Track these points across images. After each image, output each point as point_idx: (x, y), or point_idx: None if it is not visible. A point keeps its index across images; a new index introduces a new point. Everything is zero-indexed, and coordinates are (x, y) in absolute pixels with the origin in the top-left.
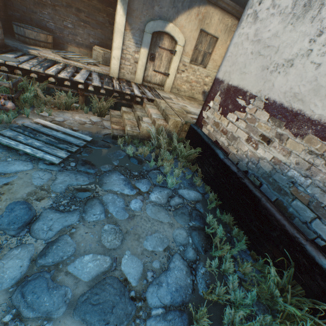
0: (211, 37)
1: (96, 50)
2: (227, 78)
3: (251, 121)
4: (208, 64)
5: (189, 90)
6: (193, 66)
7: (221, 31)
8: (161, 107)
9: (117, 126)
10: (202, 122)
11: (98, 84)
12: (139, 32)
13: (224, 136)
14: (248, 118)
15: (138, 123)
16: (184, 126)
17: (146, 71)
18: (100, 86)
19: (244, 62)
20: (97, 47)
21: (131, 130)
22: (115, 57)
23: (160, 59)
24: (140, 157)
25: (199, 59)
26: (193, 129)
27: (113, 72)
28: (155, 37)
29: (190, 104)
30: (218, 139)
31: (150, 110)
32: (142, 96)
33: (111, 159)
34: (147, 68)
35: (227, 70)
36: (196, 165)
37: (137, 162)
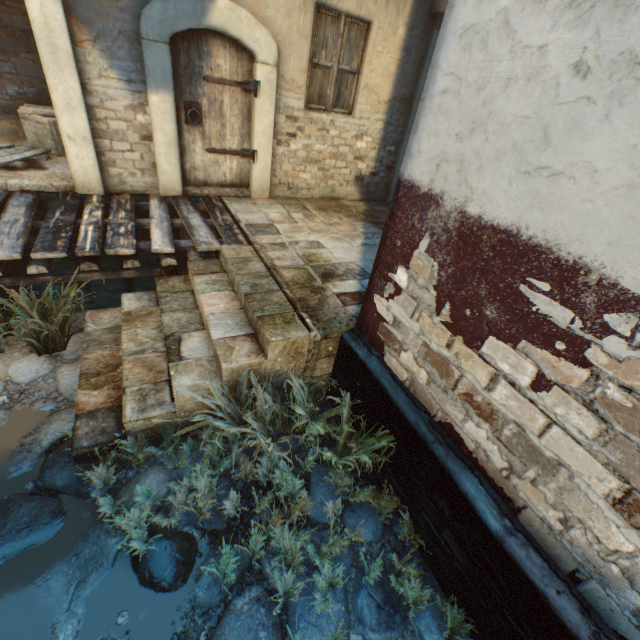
0: (351, 22)
1: (29, 119)
2: (453, 185)
3: (636, 424)
4: (357, 102)
5: (319, 181)
6: (317, 117)
7: (376, 0)
8: (238, 285)
9: (100, 392)
10: (381, 333)
11: (7, 252)
12: (126, 44)
13: (485, 426)
14: (611, 403)
15: (168, 365)
16: (321, 345)
17: (188, 156)
18: (17, 257)
19: (535, 117)
20: (29, 108)
21: (138, 414)
22: (76, 136)
23: (217, 115)
24: (183, 526)
25: (329, 92)
26: (355, 356)
27: (85, 179)
28: (184, 52)
29: (330, 227)
30: (455, 424)
31: (203, 305)
32: (181, 244)
33: (49, 614)
34: (187, 147)
35: (450, 150)
36: (387, 485)
37: (168, 575)
